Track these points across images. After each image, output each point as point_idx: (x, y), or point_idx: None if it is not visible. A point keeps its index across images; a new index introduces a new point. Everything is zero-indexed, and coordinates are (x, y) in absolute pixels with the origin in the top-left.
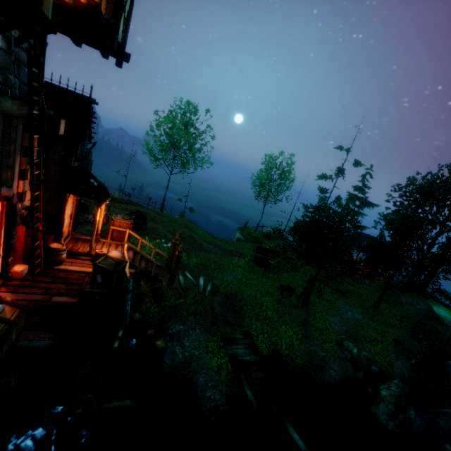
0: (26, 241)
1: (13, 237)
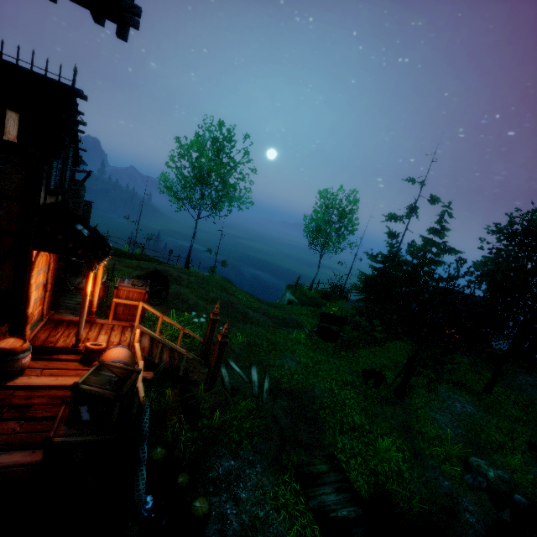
0: None
1: None
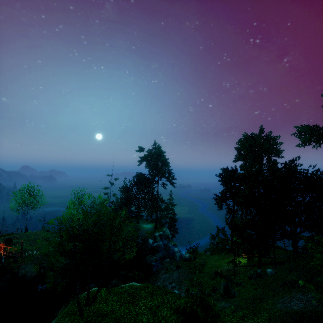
0: None
1: None
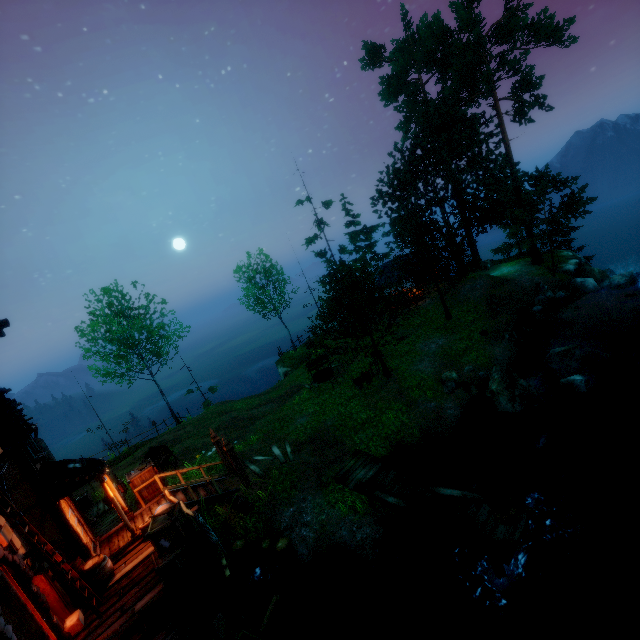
0: (55, 588)
1: (38, 594)
